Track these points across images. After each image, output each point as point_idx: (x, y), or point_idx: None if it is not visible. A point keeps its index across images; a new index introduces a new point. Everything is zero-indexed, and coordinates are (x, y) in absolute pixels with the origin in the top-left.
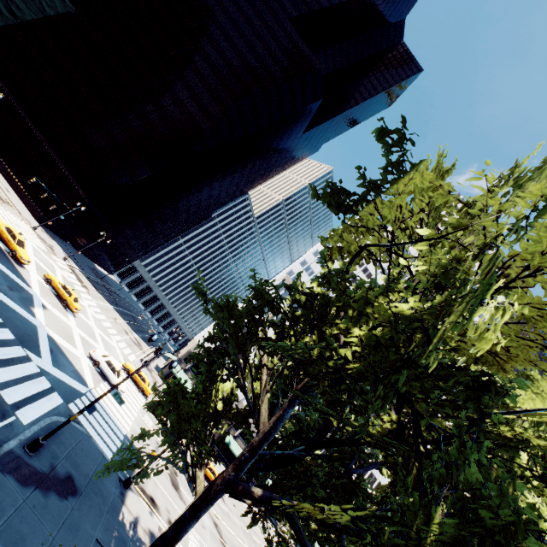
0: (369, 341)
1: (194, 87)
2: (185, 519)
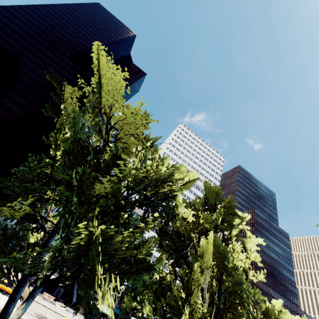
0: (63, 154)
1: (12, 96)
2: (6, 305)
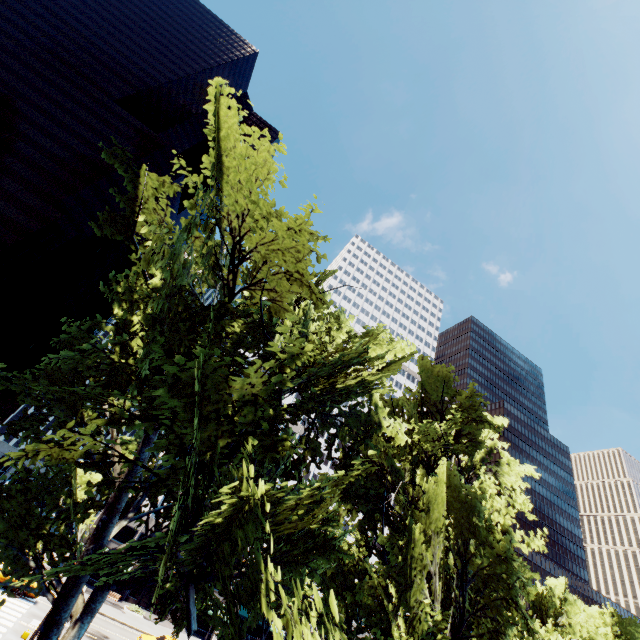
0: (147, 321)
1: (4, 187)
2: (41, 635)
